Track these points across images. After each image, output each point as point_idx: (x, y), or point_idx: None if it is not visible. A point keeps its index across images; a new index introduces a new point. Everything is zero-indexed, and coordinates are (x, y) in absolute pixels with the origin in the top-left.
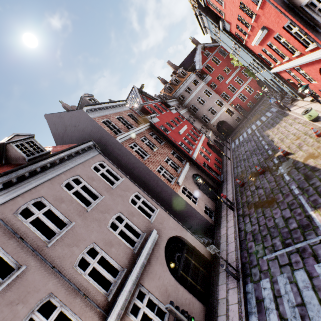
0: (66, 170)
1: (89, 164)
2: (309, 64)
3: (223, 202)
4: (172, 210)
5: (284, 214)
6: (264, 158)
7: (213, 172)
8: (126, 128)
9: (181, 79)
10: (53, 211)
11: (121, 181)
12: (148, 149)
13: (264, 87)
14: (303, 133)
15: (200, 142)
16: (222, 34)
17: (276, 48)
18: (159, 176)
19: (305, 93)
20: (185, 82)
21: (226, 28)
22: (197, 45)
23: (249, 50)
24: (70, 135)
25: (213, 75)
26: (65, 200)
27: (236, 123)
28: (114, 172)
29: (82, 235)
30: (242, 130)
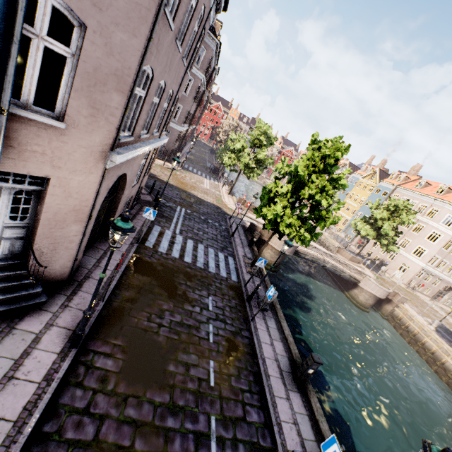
0: None
1: None
2: None
3: None
4: None
5: None
6: None
7: None
8: None
9: None
10: None
11: None
12: None
13: None
14: None
15: None
16: None
17: None
18: None
19: None
20: None
21: None
22: None
23: None
24: None
25: None
26: None
27: None
28: None
29: None
30: None
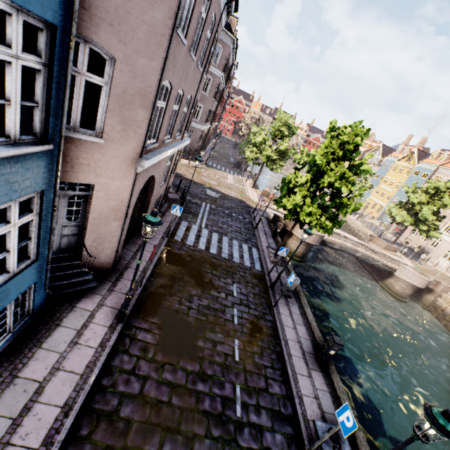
0: None
1: None
2: None
3: None
4: None
5: None
6: None
7: None
8: None
9: None
10: None
11: None
12: None
13: None
14: None
15: None
16: None
17: None
18: None
19: None
20: None
21: None
22: None
23: None
24: None
25: None
26: None
27: None
28: None
29: None
30: None
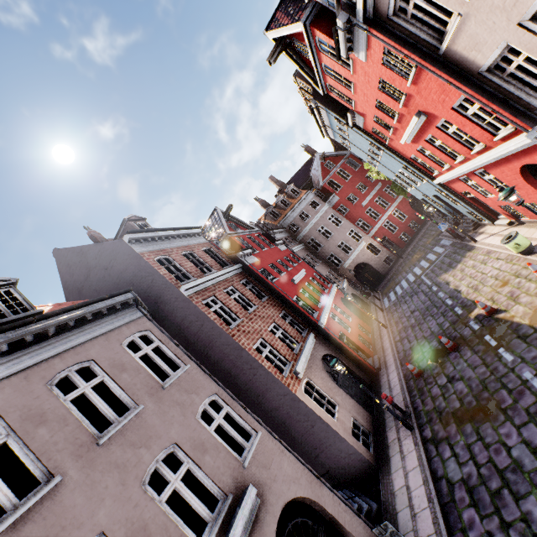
0: (68, 348)
1: (119, 337)
2: (501, 162)
3: (389, 411)
4: (286, 432)
5: (526, 436)
6: (449, 321)
7: (359, 352)
8: (200, 272)
9: (291, 200)
10: (14, 449)
11: (183, 371)
12: (238, 309)
13: (427, 205)
14: (512, 274)
15: (330, 297)
16: (352, 134)
17: (440, 144)
18: (260, 360)
19: (495, 213)
20: (299, 204)
21: (358, 123)
22: (314, 155)
23: (396, 153)
24: (96, 284)
25: (342, 194)
26: (50, 418)
27: (386, 266)
28: (169, 353)
29: (74, 513)
30: (398, 277)
